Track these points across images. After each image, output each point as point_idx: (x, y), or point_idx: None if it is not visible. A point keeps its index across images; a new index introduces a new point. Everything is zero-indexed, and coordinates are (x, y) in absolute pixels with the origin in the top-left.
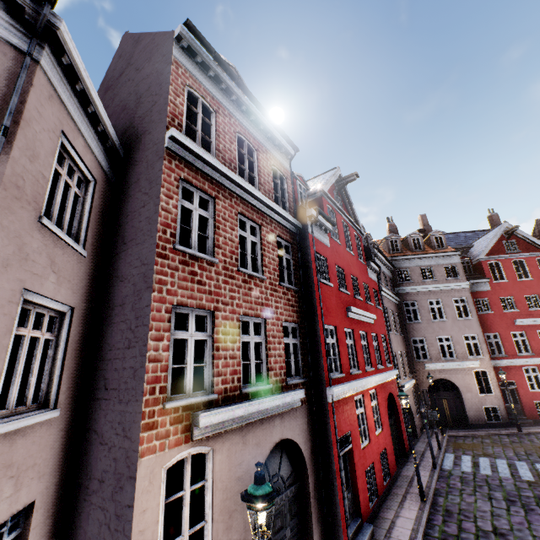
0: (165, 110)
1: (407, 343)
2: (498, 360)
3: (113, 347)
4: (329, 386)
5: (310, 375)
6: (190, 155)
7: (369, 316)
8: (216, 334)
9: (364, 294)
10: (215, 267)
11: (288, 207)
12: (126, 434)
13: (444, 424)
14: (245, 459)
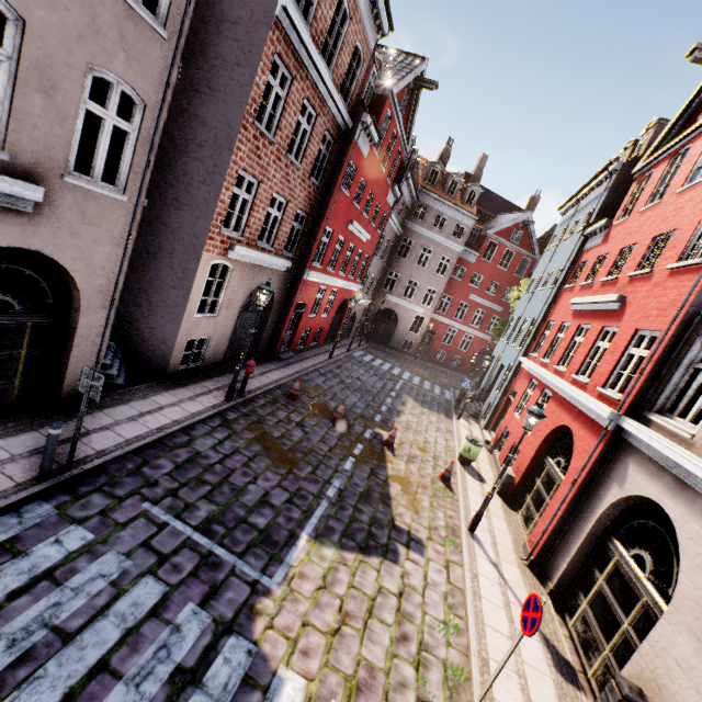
0: None
1: (384, 272)
2: (438, 315)
3: (187, 175)
4: (308, 270)
5: (300, 256)
6: (291, 28)
7: (364, 235)
8: (256, 200)
9: (372, 214)
10: (272, 147)
11: (350, 98)
12: (196, 236)
13: (372, 339)
14: (245, 282)
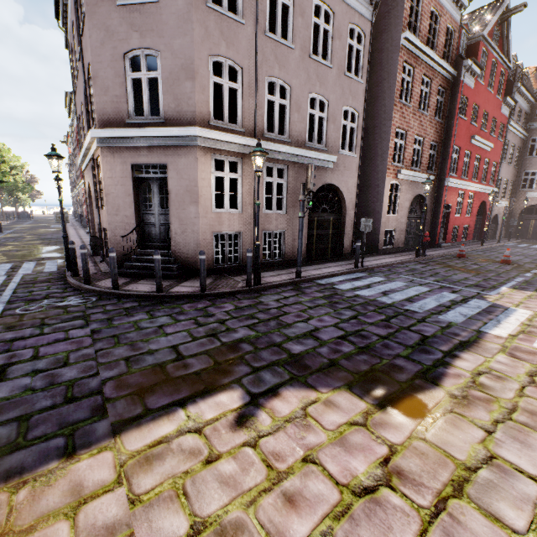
0: (401, 17)
1: (517, 175)
2: None
3: (369, 145)
4: (447, 178)
5: (438, 172)
6: (409, 45)
7: (487, 145)
8: (406, 142)
9: (489, 128)
10: (409, 110)
11: (450, 59)
12: (380, 171)
13: (523, 237)
14: (408, 193)
